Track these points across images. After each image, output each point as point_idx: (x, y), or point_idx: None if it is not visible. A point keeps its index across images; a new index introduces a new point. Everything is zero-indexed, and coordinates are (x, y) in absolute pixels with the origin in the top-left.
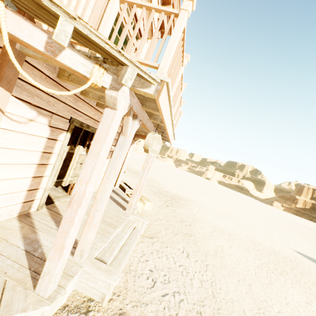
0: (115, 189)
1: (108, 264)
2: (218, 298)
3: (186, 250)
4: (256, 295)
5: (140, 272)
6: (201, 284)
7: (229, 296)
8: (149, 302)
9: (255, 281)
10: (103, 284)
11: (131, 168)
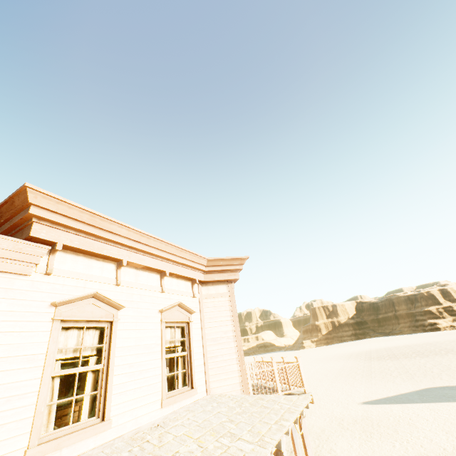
0: None
1: None
2: None
3: None
4: None
5: None
6: None
7: None
8: None
9: None
10: None
11: None
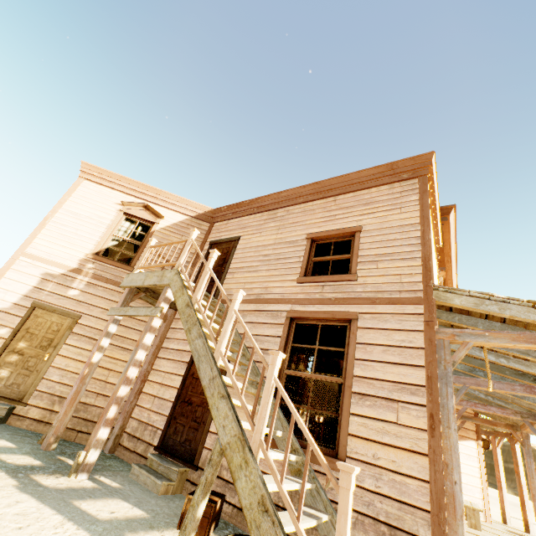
0: None
1: None
2: None
3: None
4: None
5: None
6: None
7: None
8: None
9: None
10: None
11: None
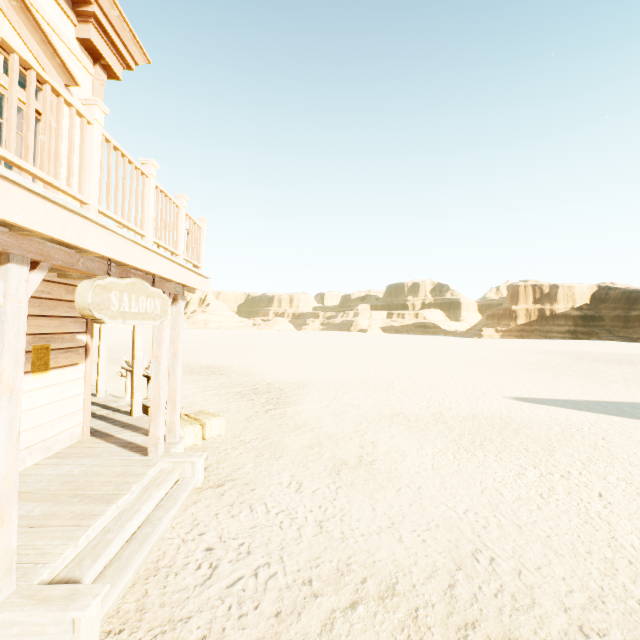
0: (132, 421)
1: (87, 580)
2: (353, 538)
3: (298, 478)
4: (428, 500)
5: (182, 564)
6: (320, 528)
7: (376, 524)
8: (195, 612)
9: (430, 477)
10: (59, 627)
11: (190, 365)
